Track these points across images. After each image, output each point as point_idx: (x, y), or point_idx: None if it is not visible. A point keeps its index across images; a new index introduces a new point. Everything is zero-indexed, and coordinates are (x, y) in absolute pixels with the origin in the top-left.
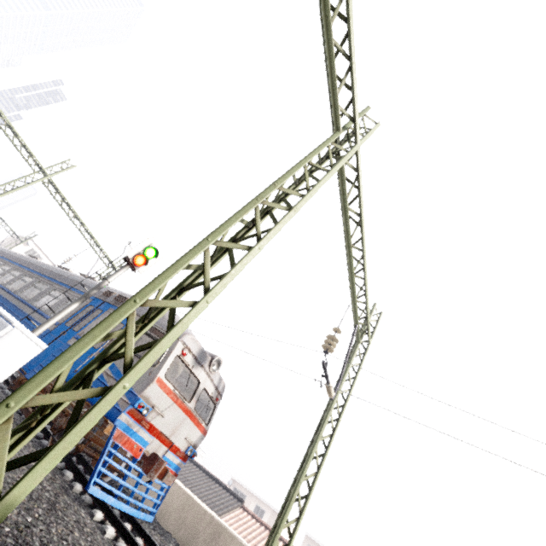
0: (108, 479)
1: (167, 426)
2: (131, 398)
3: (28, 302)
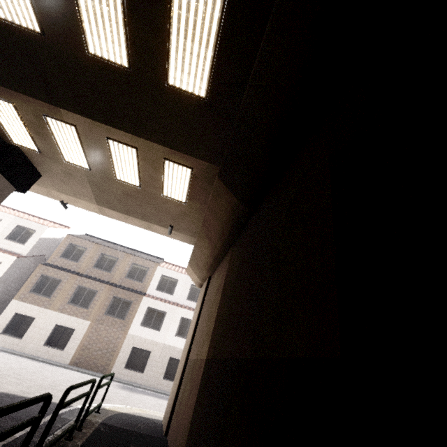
0: None
1: None
2: None
3: None
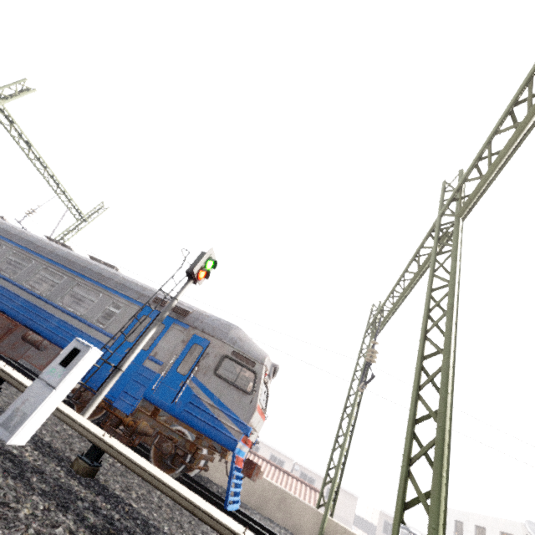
0: (193, 473)
1: (255, 435)
2: (242, 428)
3: (49, 299)
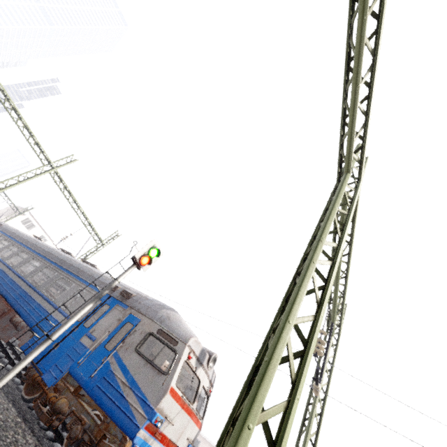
0: None
1: (175, 432)
2: (148, 412)
3: (38, 289)
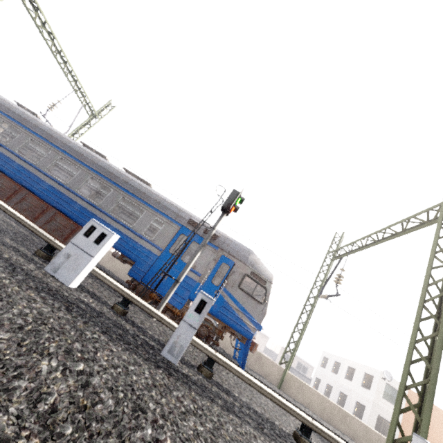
0: None
1: None
2: (256, 326)
3: (102, 209)
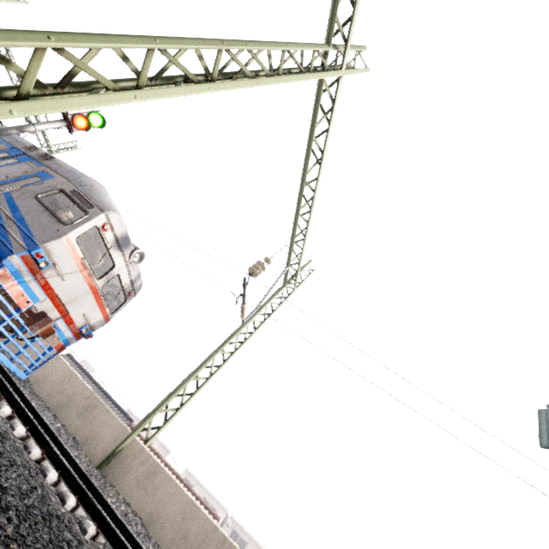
0: None
1: (66, 292)
2: (30, 245)
3: None
